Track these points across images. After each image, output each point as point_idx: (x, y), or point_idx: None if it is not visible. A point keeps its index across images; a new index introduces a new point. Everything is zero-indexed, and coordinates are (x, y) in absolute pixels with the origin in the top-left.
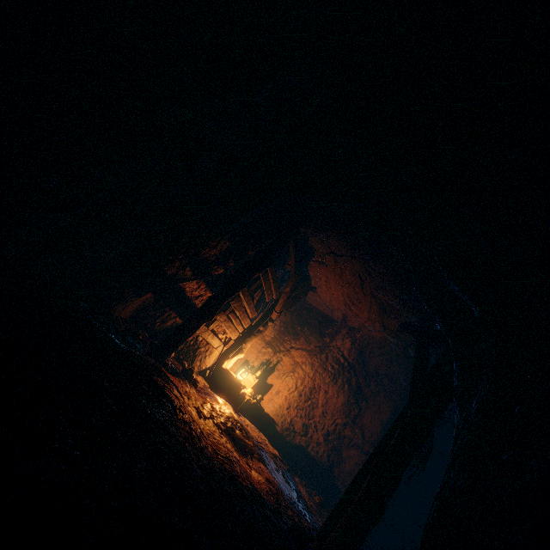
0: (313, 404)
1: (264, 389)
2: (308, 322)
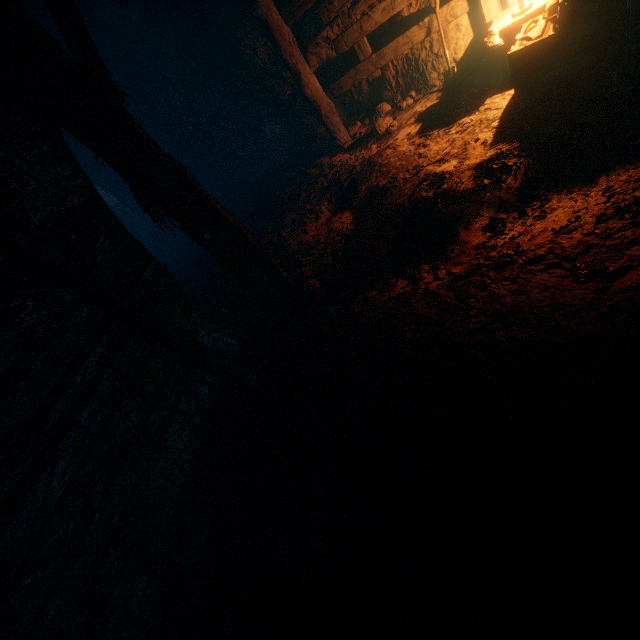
0: None
1: None
2: None
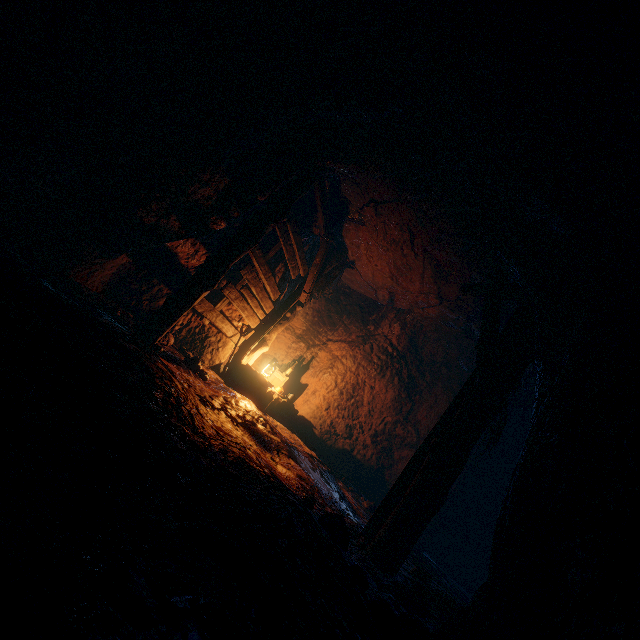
0: (357, 402)
1: (297, 390)
2: (348, 309)
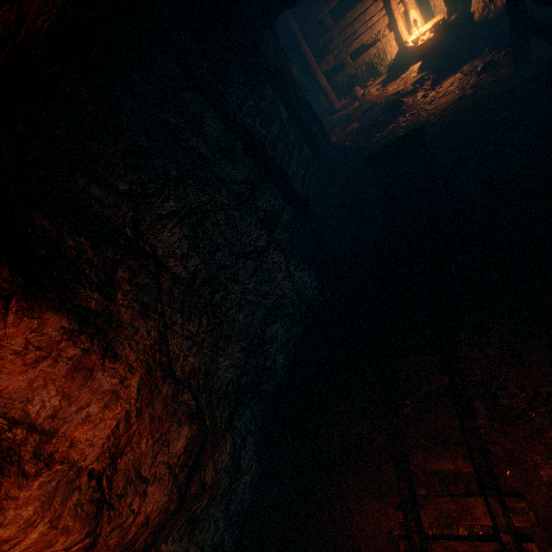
0: None
1: None
2: None
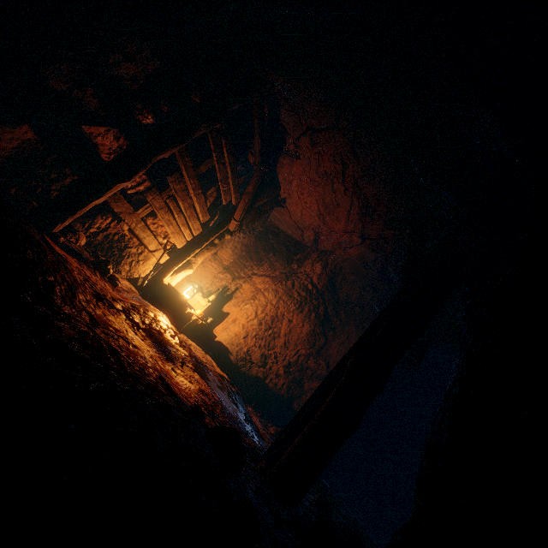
0: (274, 333)
1: (218, 318)
2: (275, 247)
